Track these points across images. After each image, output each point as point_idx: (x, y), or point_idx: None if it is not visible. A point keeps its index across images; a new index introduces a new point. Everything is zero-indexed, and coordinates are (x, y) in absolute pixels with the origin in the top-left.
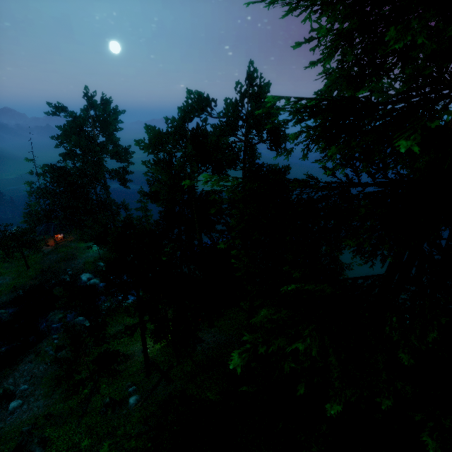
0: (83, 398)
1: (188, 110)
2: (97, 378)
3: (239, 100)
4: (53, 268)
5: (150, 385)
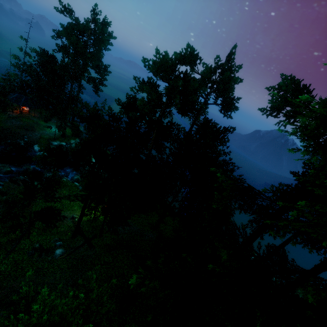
0: (14, 238)
1: (185, 56)
2: (30, 226)
3: (214, 68)
4: (13, 130)
5: (74, 245)
